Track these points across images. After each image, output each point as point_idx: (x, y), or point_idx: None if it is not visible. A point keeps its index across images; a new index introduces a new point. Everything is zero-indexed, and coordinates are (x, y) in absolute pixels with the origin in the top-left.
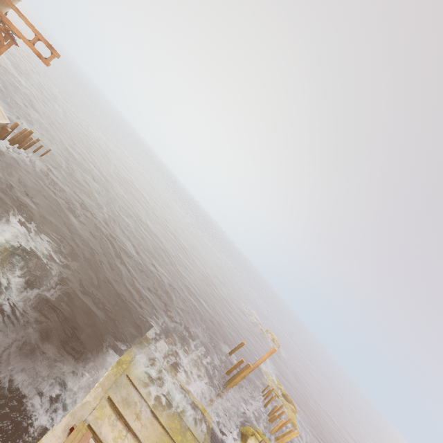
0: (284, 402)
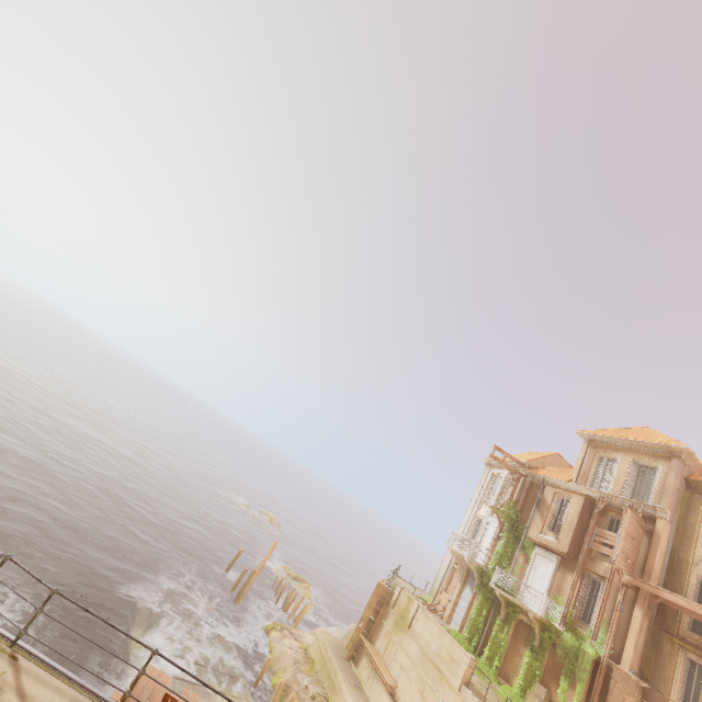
0: (296, 585)
